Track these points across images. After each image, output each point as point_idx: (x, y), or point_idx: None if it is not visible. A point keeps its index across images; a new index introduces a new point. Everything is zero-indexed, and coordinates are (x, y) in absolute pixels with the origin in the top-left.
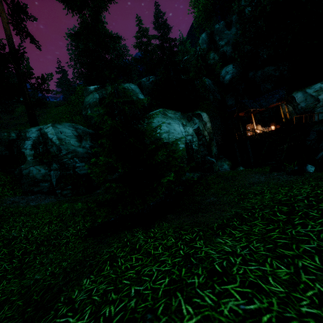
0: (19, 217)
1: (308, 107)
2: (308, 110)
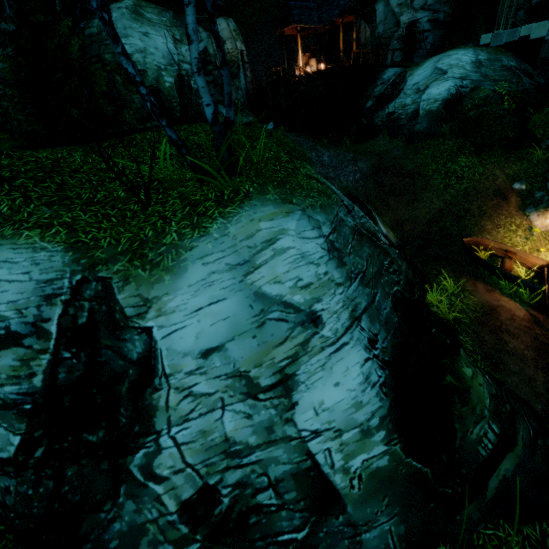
0: None
1: (385, 35)
2: (384, 42)
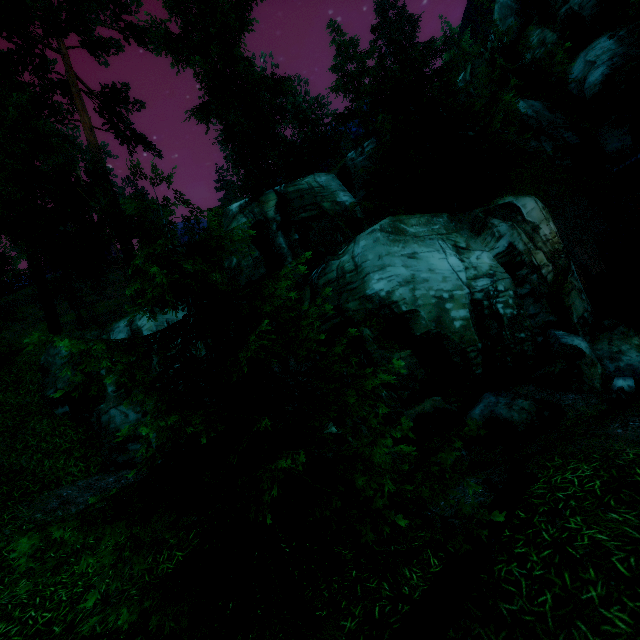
0: (19, 581)
1: None
2: None
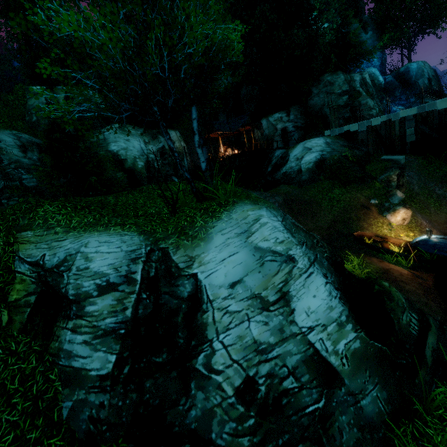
0: None
1: (270, 134)
2: (270, 138)
